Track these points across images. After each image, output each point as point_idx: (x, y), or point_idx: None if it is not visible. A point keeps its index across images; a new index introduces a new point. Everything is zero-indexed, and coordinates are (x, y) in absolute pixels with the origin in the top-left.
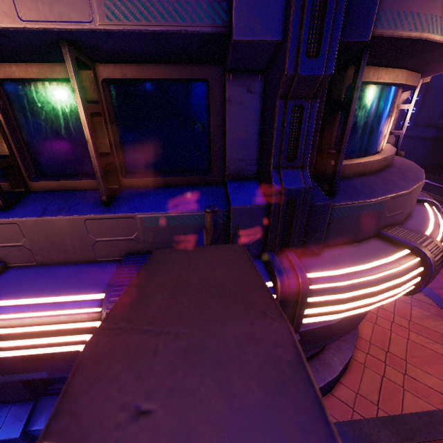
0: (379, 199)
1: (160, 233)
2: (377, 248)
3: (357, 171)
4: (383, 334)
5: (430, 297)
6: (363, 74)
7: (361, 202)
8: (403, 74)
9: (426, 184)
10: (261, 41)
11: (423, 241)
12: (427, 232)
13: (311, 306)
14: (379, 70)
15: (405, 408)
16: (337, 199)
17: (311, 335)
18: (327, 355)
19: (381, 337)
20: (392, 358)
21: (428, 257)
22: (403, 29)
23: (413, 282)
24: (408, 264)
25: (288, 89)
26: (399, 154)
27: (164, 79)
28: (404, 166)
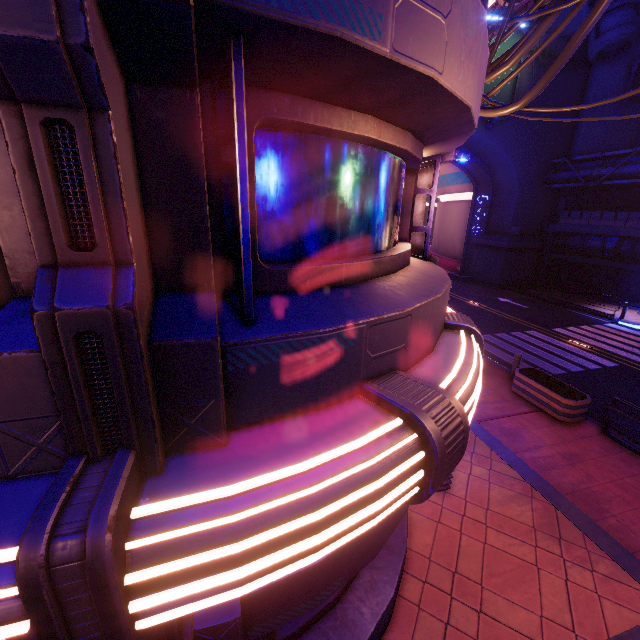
0: (342, 328)
1: None
2: (349, 420)
3: (321, 279)
4: (449, 540)
5: (514, 466)
6: (284, 107)
7: (303, 334)
8: (367, 122)
9: (506, 304)
10: None
11: (426, 401)
12: (445, 380)
13: (153, 589)
14: (316, 107)
15: None
16: (255, 330)
17: (274, 596)
18: (351, 604)
19: (446, 546)
20: (461, 585)
21: (428, 432)
22: (287, 6)
23: (408, 484)
24: (391, 449)
25: (3, 76)
26: (432, 259)
27: None
28: (420, 274)
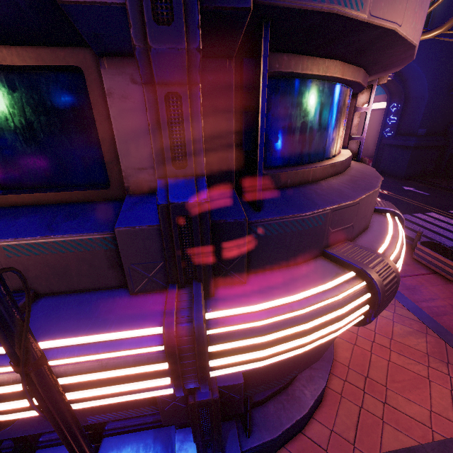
0: (316, 212)
1: (32, 265)
2: (318, 271)
3: (296, 179)
4: (362, 357)
5: (413, 311)
6: (283, 63)
7: (292, 217)
8: (336, 65)
9: (410, 192)
10: (100, 4)
11: (371, 261)
12: (381, 248)
13: (220, 356)
14: (303, 59)
15: (384, 446)
16: (262, 214)
17: (260, 374)
18: (297, 388)
19: (360, 360)
20: (371, 385)
21: (374, 281)
22: None
23: (359, 313)
24: (349, 290)
25: (150, 71)
26: (363, 160)
27: (24, 67)
28: (360, 173)
